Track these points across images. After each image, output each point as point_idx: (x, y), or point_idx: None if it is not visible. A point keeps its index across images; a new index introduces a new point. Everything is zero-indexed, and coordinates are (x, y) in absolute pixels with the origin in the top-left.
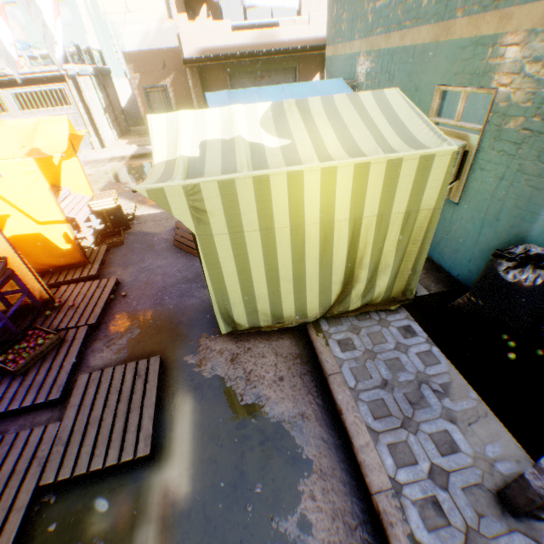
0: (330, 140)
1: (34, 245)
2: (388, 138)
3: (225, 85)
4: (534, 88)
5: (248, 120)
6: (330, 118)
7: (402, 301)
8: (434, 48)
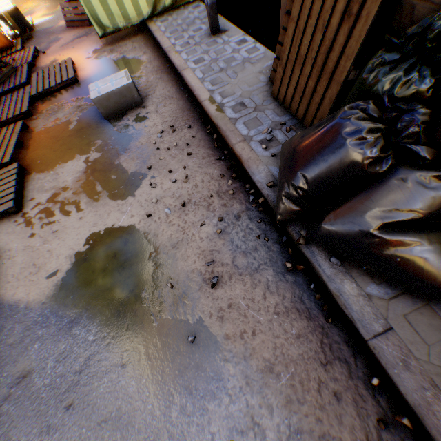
0: None
1: None
2: None
3: None
4: None
5: None
6: None
7: None
8: None
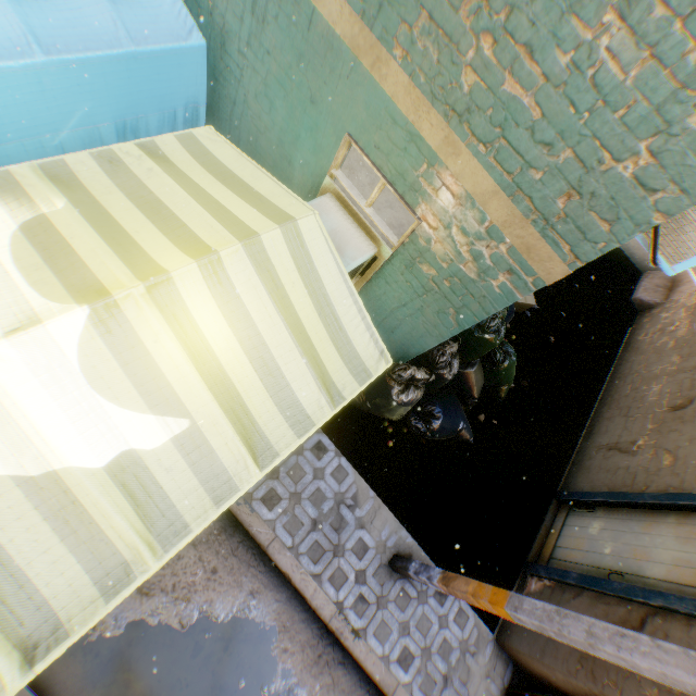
0: (250, 389)
1: None
2: (326, 359)
3: None
4: (455, 257)
5: (50, 383)
6: (230, 319)
7: None
8: (351, 64)
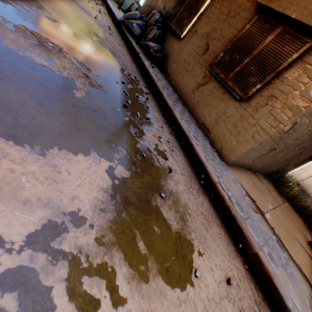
0: None
1: None
2: None
3: None
4: None
5: None
6: None
7: (117, 3)
8: None
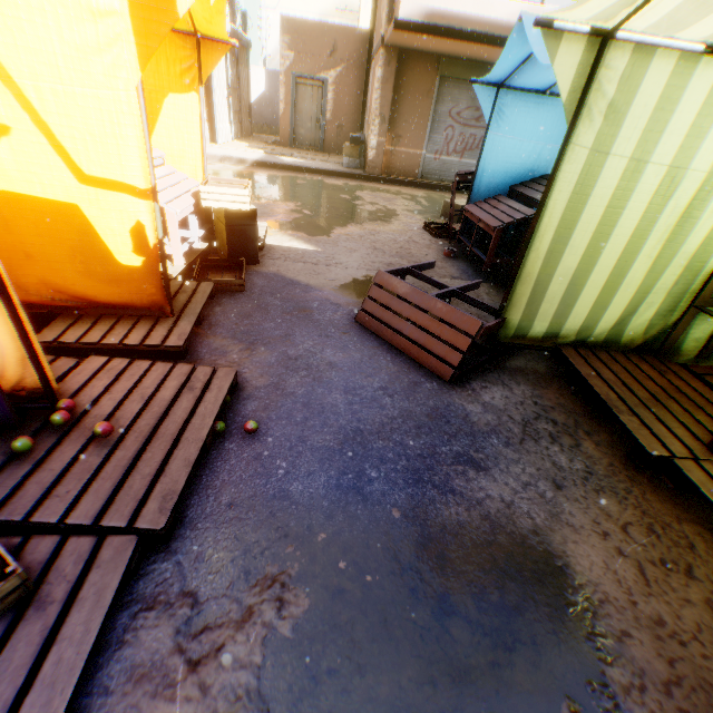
0: None
1: (51, 232)
2: None
3: (430, 91)
4: None
5: None
6: None
7: None
8: None
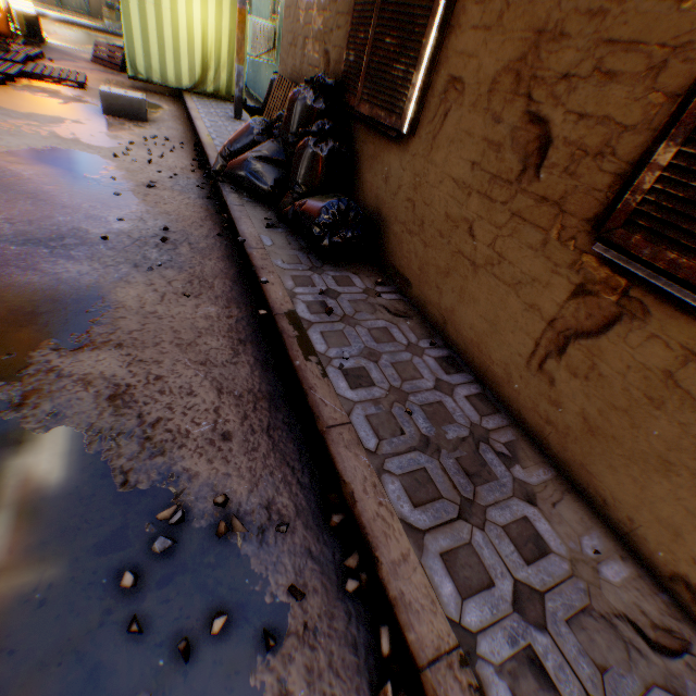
0: None
1: None
2: None
3: None
4: None
5: None
6: None
7: None
8: None
